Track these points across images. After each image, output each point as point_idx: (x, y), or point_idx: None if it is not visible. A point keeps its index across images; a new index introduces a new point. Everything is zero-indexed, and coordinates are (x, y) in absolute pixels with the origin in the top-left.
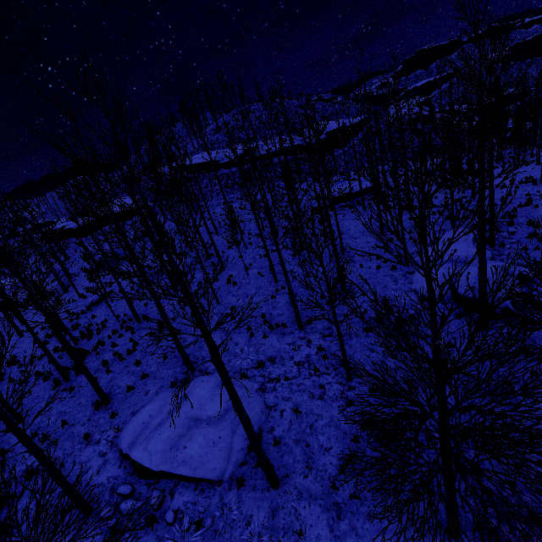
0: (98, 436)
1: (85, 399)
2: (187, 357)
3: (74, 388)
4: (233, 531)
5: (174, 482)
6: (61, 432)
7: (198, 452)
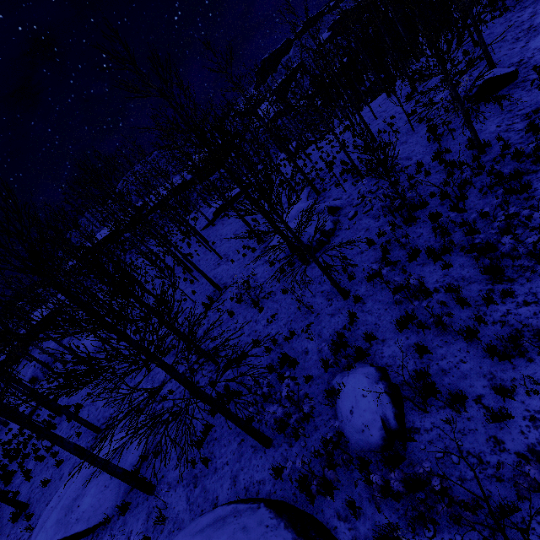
0: None
1: (6, 518)
2: (88, 423)
3: None
4: None
5: None
6: None
7: (91, 503)
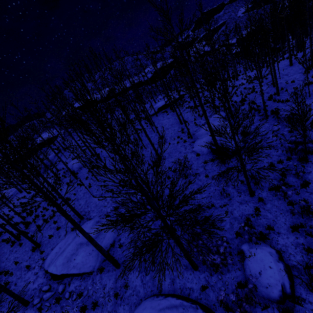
0: (34, 265)
1: (28, 248)
2: (78, 213)
3: (23, 243)
4: (97, 294)
5: (70, 278)
6: (15, 268)
7: (81, 260)
